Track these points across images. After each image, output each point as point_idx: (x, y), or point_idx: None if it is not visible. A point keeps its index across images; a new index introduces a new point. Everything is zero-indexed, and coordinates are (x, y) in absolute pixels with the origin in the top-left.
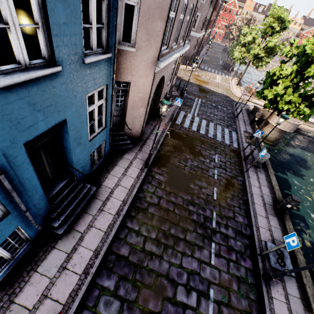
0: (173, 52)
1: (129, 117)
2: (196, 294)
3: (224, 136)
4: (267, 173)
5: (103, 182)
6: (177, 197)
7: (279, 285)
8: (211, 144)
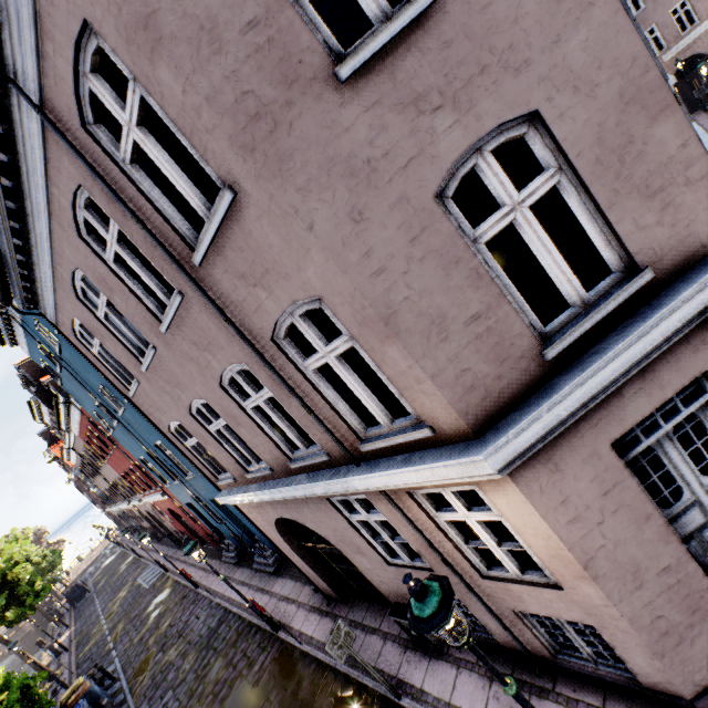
0: (264, 483)
1: None
2: None
3: None
4: None
5: (282, 576)
6: (220, 702)
7: None
8: None
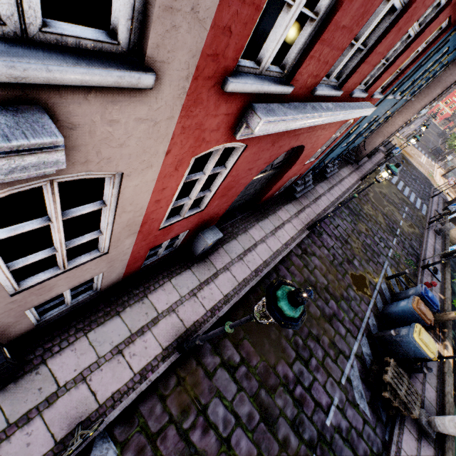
0: (422, 110)
1: (369, 141)
2: (383, 244)
3: (416, 202)
4: (443, 242)
5: (338, 171)
6: (377, 207)
7: (429, 277)
8: (404, 199)
